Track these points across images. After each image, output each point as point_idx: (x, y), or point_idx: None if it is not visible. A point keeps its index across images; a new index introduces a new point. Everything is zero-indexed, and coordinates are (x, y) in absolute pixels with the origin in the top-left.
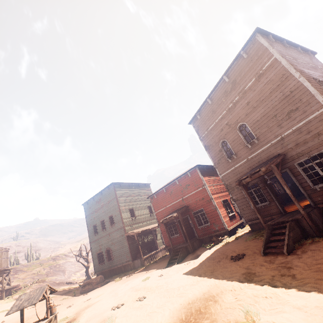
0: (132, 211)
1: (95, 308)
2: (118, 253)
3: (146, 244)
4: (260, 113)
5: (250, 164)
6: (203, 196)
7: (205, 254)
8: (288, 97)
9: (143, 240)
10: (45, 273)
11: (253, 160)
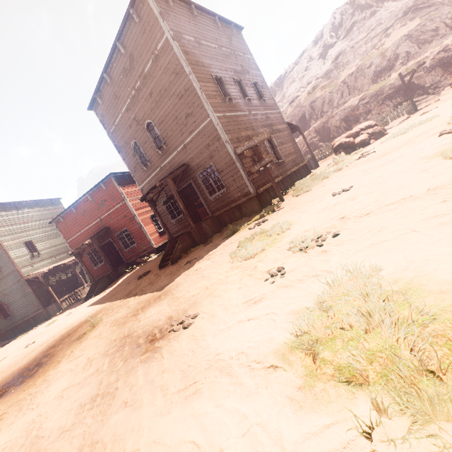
0: (32, 244)
1: None
2: (18, 305)
3: (65, 282)
4: (163, 111)
5: (164, 174)
6: (125, 213)
7: (123, 278)
8: (184, 97)
9: (60, 279)
10: None
11: (165, 169)
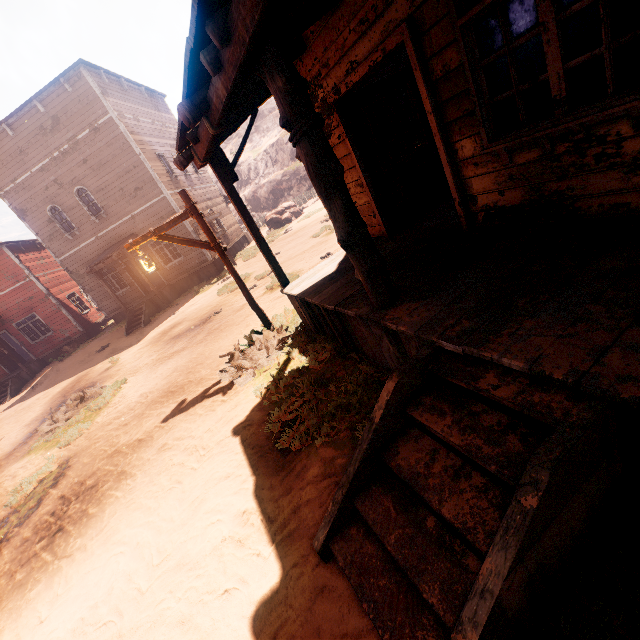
0: None
1: None
2: None
3: None
4: (104, 180)
5: (101, 243)
6: (31, 294)
7: (58, 367)
8: (133, 172)
9: None
10: None
11: (104, 239)
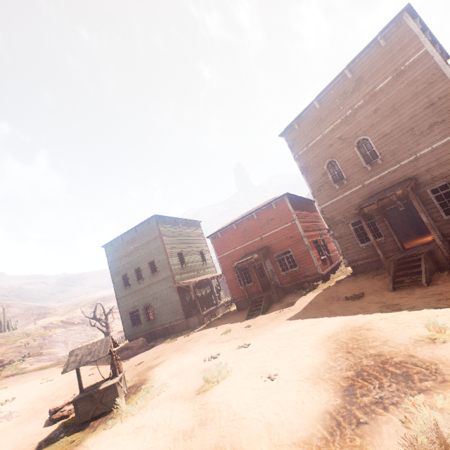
0: (181, 256)
1: (170, 366)
2: (163, 310)
3: (200, 298)
4: (391, 124)
5: (365, 191)
6: (291, 234)
7: (301, 300)
8: (434, 105)
9: (196, 294)
10: (37, 345)
11: (371, 186)
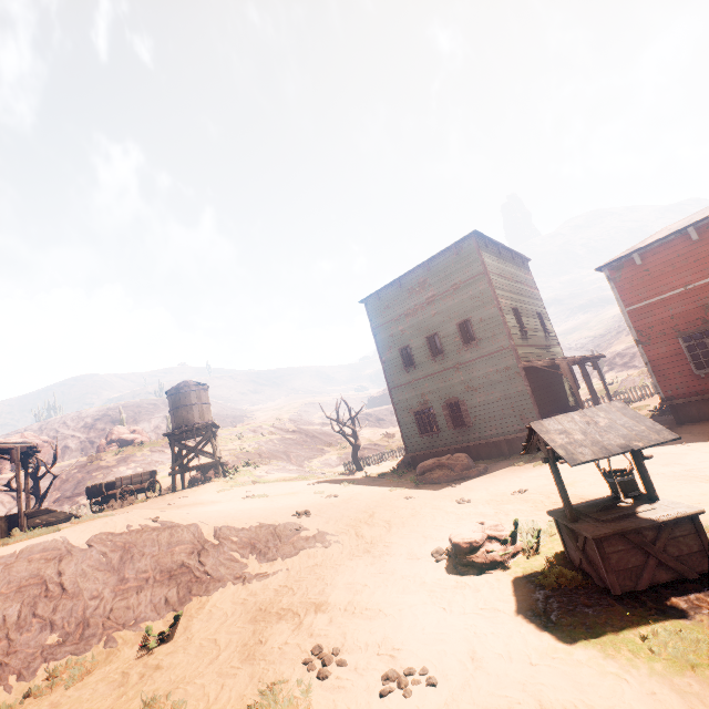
0: (516, 315)
1: None
2: (489, 410)
3: (553, 398)
4: None
5: None
6: None
7: None
8: None
9: (548, 388)
10: (254, 452)
11: None
